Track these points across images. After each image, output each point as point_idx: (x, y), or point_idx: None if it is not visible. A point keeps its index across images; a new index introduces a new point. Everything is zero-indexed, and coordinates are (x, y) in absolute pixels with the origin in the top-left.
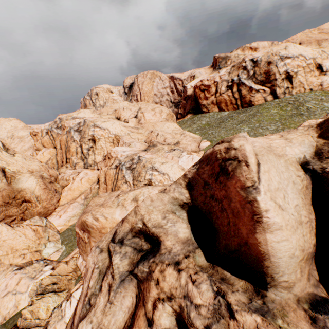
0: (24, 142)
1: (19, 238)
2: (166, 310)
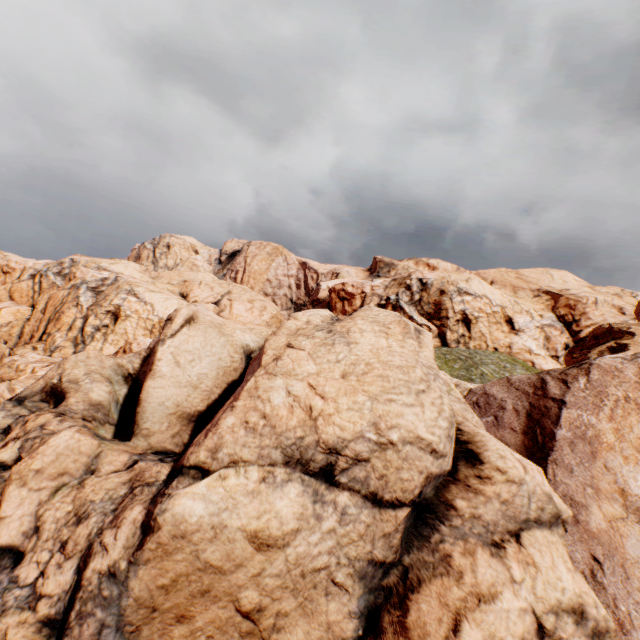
0: None
1: None
2: (15, 447)
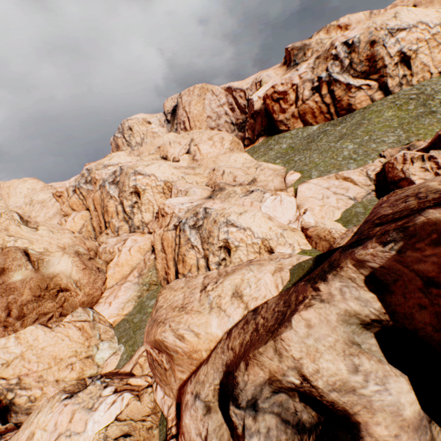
0: (48, 207)
1: (61, 342)
2: None
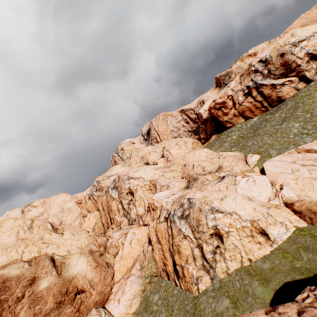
0: (73, 212)
1: None
2: None
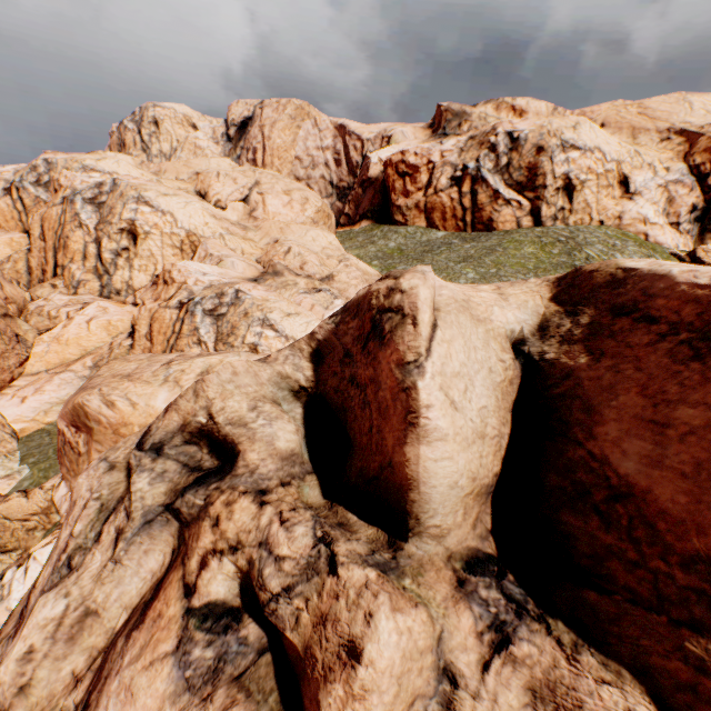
0: None
1: None
2: (224, 570)
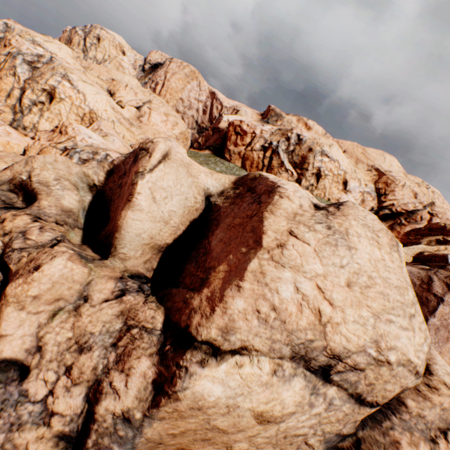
0: None
1: None
2: None
